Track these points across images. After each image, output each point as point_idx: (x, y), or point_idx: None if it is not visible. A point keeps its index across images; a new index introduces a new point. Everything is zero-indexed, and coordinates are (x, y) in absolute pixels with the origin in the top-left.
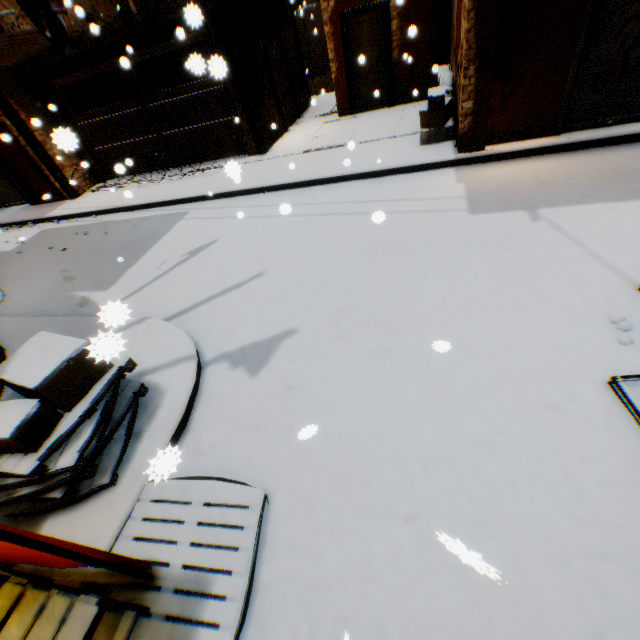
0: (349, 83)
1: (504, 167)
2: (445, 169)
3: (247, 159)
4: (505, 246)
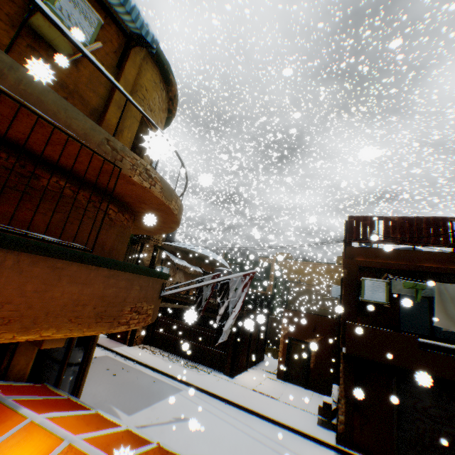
0: (286, 364)
1: None
2: (329, 448)
3: (222, 375)
4: None
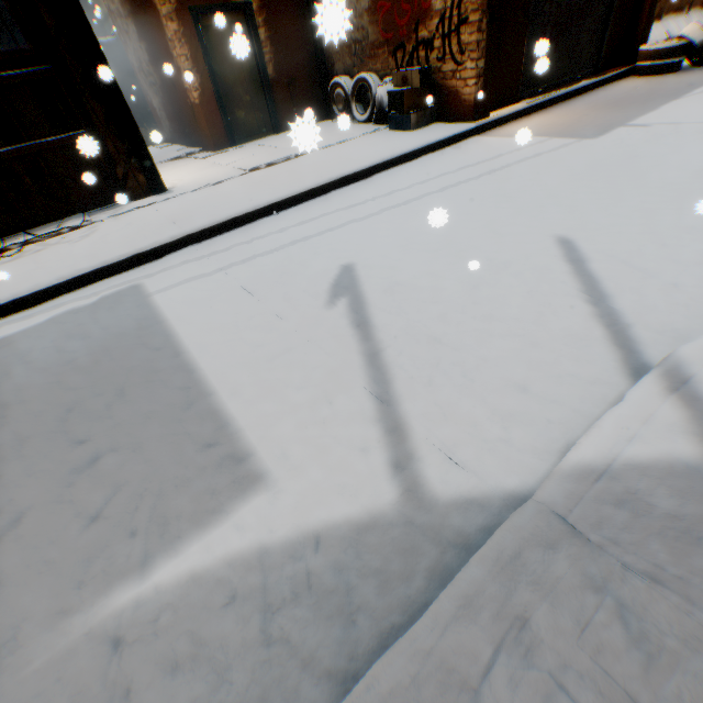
0: (221, 103)
1: (519, 125)
2: (472, 138)
3: (140, 203)
4: (681, 136)
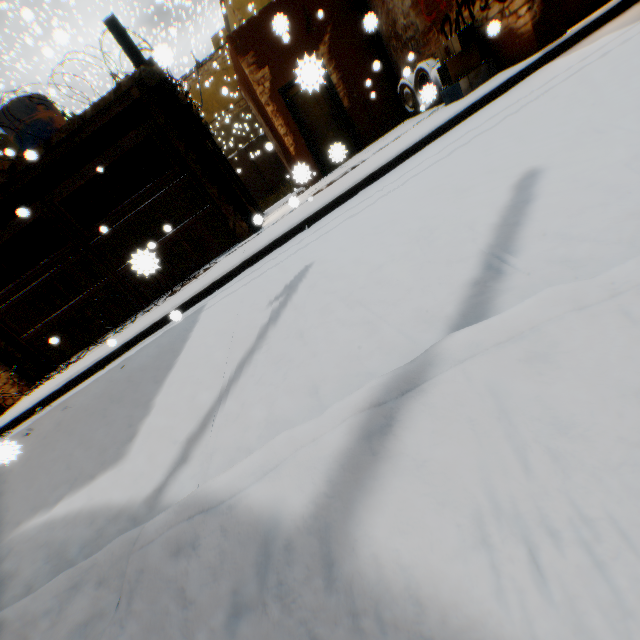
0: (310, 147)
1: (615, 22)
2: (536, 72)
3: (243, 242)
4: None
